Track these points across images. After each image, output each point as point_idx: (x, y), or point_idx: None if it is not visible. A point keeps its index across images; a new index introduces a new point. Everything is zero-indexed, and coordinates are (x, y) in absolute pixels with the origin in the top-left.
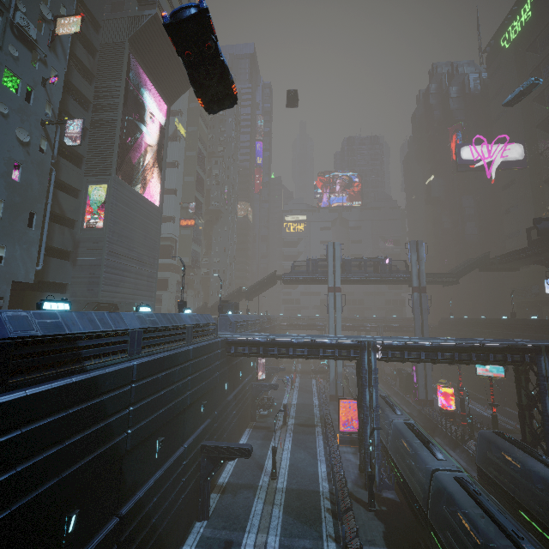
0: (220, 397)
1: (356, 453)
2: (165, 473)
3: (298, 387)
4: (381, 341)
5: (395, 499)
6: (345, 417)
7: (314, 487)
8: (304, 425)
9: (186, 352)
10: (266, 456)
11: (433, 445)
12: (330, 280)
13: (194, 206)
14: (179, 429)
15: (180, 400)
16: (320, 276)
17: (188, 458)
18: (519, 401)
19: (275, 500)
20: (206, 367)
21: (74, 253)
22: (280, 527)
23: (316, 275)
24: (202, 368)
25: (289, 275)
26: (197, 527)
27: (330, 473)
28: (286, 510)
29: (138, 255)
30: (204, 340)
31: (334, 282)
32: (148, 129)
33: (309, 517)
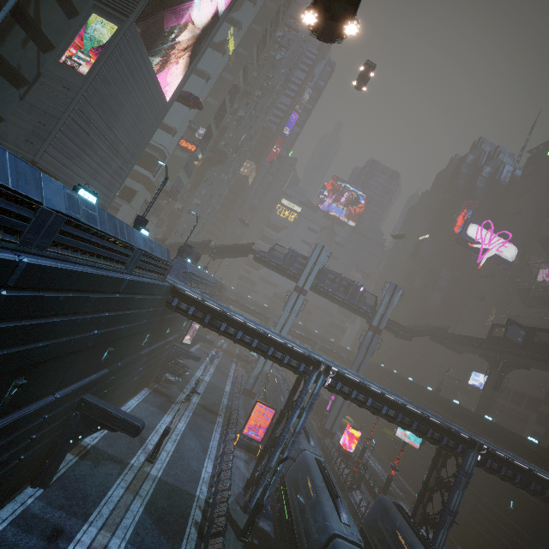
0: (134, 348)
1: (248, 462)
2: (6, 428)
3: (216, 365)
4: (332, 367)
5: (270, 534)
6: (252, 419)
7: (191, 488)
8: (207, 409)
9: (118, 281)
10: (153, 429)
11: (341, 501)
12: (302, 279)
13: (203, 132)
14: (59, 372)
15: (79, 337)
16: (294, 271)
17: (54, 411)
18: (426, 481)
19: (141, 489)
20: (134, 309)
21: (29, 84)
22: (132, 529)
23: (290, 268)
24: (128, 308)
25: (265, 255)
26: (26, 495)
27: (214, 477)
28: (149, 508)
29: (115, 139)
30: (148, 276)
31: (304, 284)
32: (199, 9)
33: (171, 526)
